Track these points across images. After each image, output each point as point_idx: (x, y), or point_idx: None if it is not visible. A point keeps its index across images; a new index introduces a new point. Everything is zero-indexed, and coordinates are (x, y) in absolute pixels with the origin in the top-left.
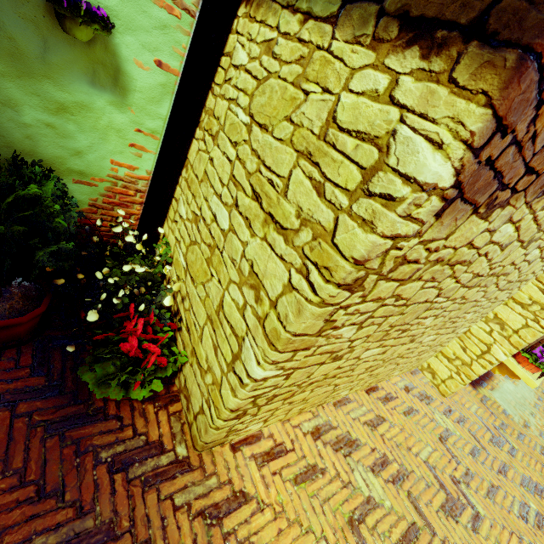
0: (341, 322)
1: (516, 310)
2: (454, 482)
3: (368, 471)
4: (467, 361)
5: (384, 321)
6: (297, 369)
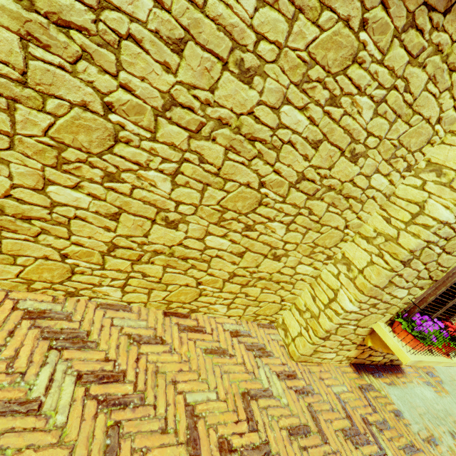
0: None
1: (362, 246)
2: (222, 447)
3: (71, 375)
4: (315, 313)
5: (15, 111)
6: None
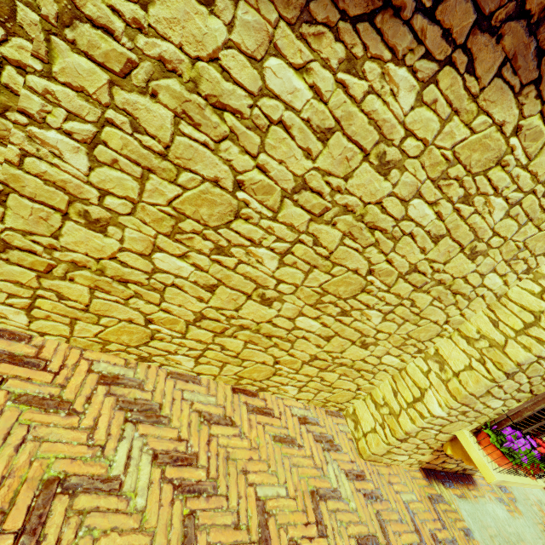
0: (35, 109)
1: (460, 346)
2: None
3: (147, 453)
4: (395, 410)
5: (147, 181)
6: (13, 191)
